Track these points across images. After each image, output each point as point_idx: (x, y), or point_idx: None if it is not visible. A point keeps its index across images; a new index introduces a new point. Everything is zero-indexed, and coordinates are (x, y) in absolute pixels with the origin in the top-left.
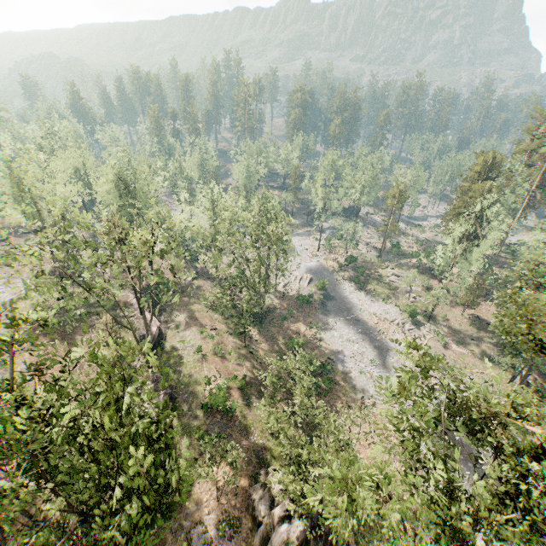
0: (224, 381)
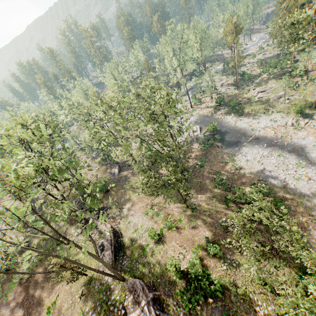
0: (194, 256)
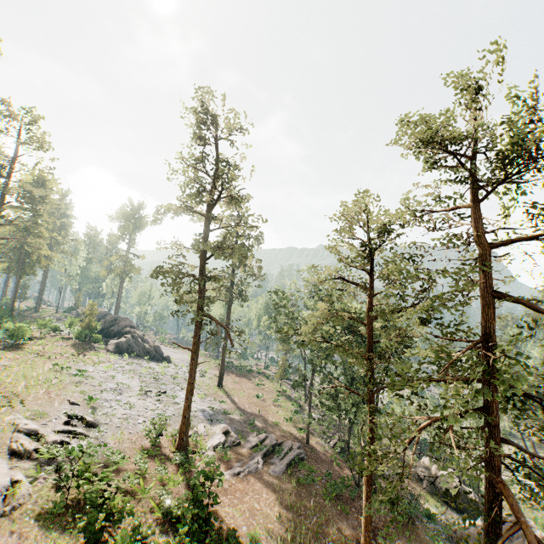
0: None
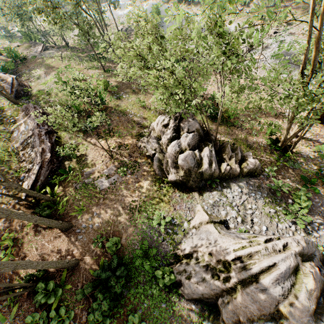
0: None
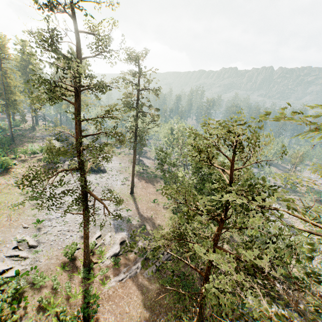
0: None
